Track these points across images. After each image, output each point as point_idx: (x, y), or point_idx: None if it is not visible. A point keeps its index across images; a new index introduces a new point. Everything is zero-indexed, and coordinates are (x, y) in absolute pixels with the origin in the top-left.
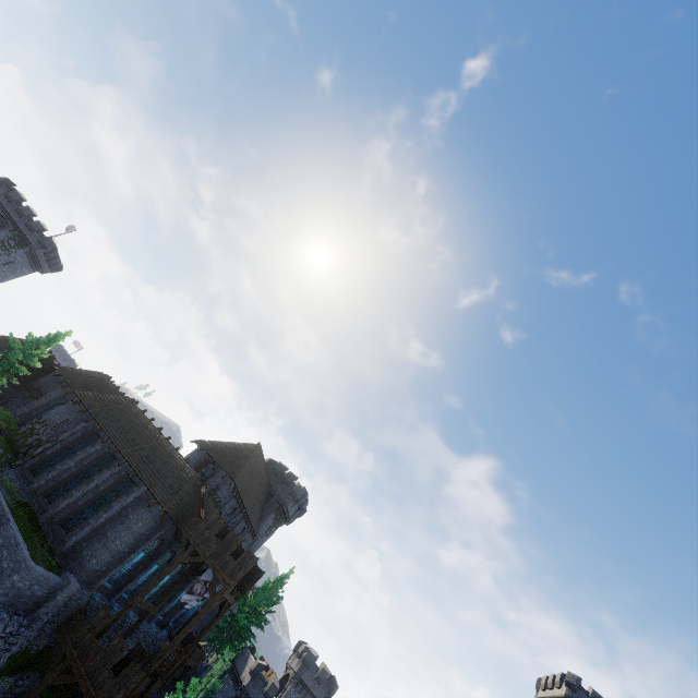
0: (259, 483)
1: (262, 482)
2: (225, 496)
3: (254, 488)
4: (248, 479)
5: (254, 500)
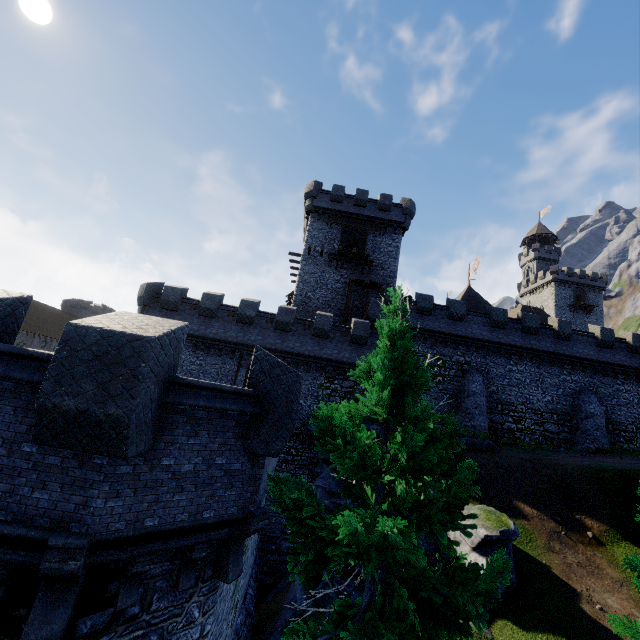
0: (56, 320)
1: (60, 318)
2: (26, 340)
3: (53, 324)
4: (38, 323)
5: (61, 330)
